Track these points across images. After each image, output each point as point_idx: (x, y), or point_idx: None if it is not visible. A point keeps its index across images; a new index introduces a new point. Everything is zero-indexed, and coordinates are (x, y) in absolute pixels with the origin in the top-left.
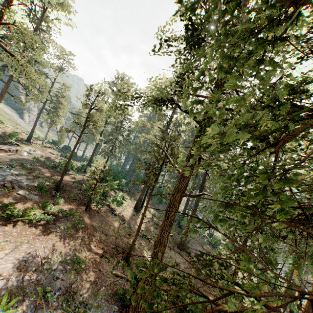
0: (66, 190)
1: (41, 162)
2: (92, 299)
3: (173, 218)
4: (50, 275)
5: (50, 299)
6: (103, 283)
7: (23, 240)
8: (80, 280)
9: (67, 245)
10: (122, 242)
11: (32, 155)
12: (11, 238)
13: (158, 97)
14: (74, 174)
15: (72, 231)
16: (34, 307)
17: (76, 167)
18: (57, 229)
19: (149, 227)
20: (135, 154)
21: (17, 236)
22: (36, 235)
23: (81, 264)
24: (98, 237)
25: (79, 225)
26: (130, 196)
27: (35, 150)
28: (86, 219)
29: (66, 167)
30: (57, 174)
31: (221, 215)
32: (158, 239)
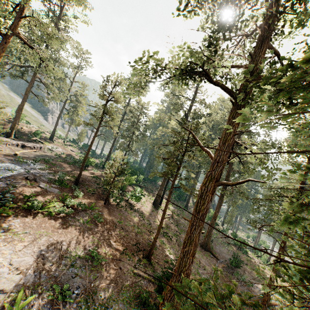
0: (85, 185)
1: (62, 158)
2: (113, 301)
3: (205, 212)
4: (68, 271)
5: (67, 299)
6: (124, 283)
7: (42, 232)
8: (100, 278)
9: (86, 240)
10: (143, 239)
11: (54, 152)
12: (30, 230)
13: (184, 69)
14: (92, 170)
15: (91, 225)
16: (51, 308)
17: (94, 164)
18: (77, 222)
19: (169, 224)
20: (152, 149)
21: (36, 228)
22: (55, 228)
23: (101, 260)
24: (118, 233)
25: (98, 219)
26: (148, 192)
27: (57, 148)
28: (105, 214)
29: (85, 160)
30: (77, 169)
31: (285, 205)
32: (187, 237)
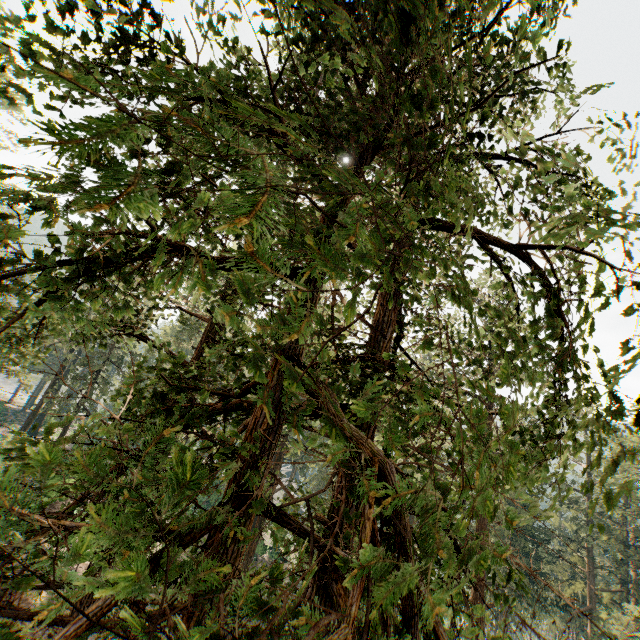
0: None
1: None
2: None
3: None
4: None
5: None
6: None
7: None
8: None
9: None
10: None
11: None
12: None
13: (97, 323)
14: None
15: None
16: None
17: None
18: None
19: None
20: None
21: None
22: None
23: None
24: None
25: None
26: None
27: None
28: None
29: None
30: None
31: None
32: None
